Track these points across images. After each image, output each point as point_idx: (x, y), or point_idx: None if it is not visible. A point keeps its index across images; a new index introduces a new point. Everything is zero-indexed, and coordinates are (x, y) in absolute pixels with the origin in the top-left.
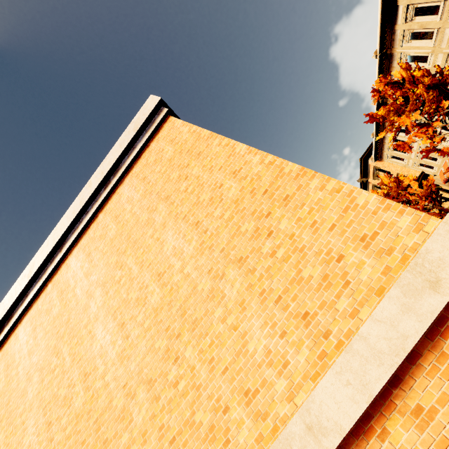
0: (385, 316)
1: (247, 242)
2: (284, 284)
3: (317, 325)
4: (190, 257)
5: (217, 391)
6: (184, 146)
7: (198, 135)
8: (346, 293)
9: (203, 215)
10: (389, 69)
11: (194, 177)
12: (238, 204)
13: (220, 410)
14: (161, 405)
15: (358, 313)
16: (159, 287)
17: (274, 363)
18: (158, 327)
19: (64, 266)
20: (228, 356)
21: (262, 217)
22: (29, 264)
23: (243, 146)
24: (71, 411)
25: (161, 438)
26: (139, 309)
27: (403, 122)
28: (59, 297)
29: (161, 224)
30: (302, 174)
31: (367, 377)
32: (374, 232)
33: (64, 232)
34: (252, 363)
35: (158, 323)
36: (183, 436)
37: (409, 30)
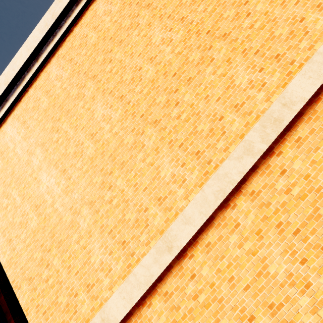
0: None
1: (229, 23)
2: (261, 42)
3: (285, 59)
4: (179, 42)
5: (213, 111)
6: None
7: None
8: (306, 38)
9: (187, 12)
10: None
11: None
12: None
13: (217, 119)
14: (167, 131)
15: (314, 47)
16: (153, 66)
17: (255, 86)
18: (157, 90)
19: (43, 74)
20: (220, 91)
21: (241, 5)
22: (2, 74)
23: None
24: (84, 158)
25: (171, 147)
26: (136, 83)
27: None
28: (46, 95)
29: (146, 24)
30: None
31: (321, 71)
32: None
33: (39, 43)
34: (239, 90)
35: (156, 88)
36: (189, 140)
37: None
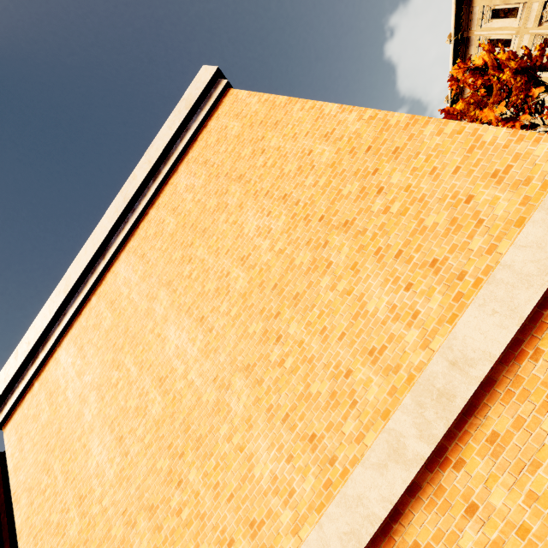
0: (530, 240)
1: (352, 204)
2: (404, 237)
3: (449, 269)
4: (280, 233)
5: (335, 358)
6: (255, 119)
7: (271, 103)
8: (480, 232)
9: (291, 186)
10: (466, 57)
11: (273, 149)
12: (336, 167)
13: (341, 375)
14: (265, 387)
15: (497, 248)
16: (244, 271)
17: (401, 316)
18: (250, 311)
19: (110, 275)
20: (343, 321)
21: (367, 175)
22: (63, 278)
23: (334, 105)
24: (148, 419)
25: (271, 419)
26: (222, 298)
27: (485, 116)
28: (110, 308)
29: (237, 206)
30: (412, 122)
31: (515, 301)
32: (507, 166)
33: (107, 235)
34: (375, 322)
35: (248, 307)
36: (298, 410)
37: (489, 6)
